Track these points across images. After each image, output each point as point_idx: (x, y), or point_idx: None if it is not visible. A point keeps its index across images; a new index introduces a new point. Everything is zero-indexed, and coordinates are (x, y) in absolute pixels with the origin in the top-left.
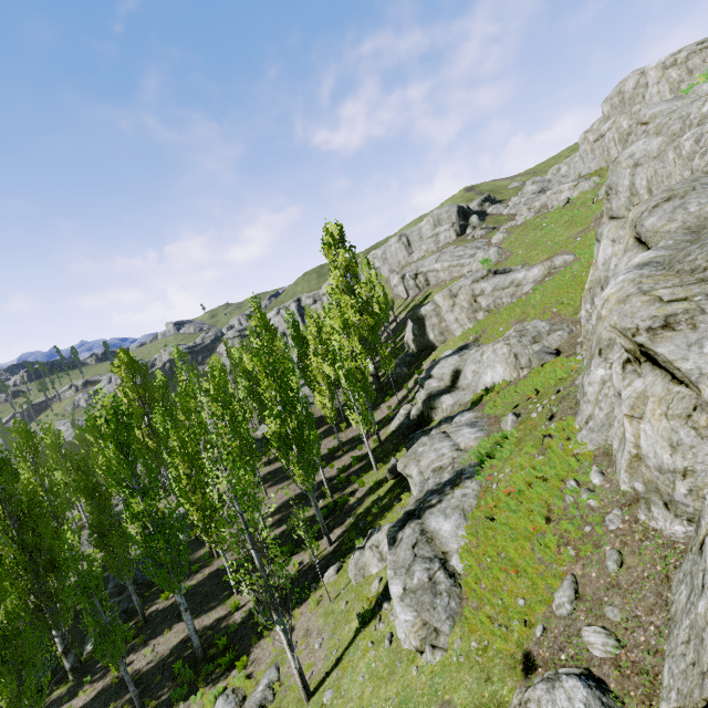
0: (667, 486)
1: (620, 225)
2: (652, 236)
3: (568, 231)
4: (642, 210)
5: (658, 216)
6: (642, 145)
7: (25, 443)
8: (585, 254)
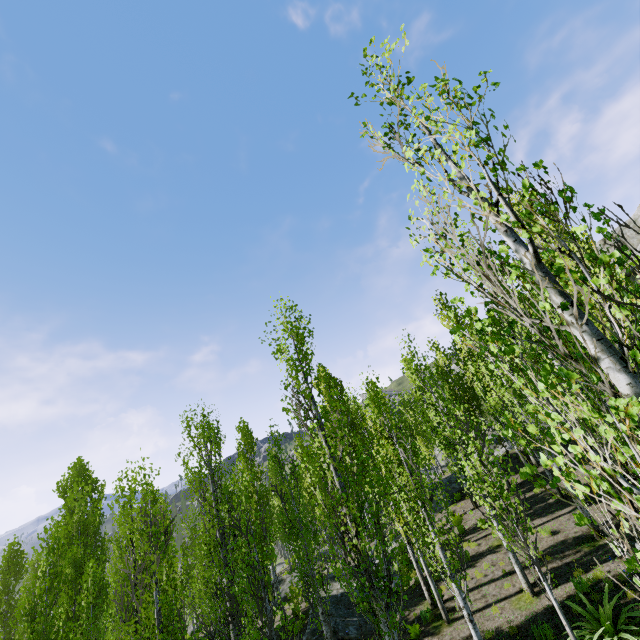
0: None
1: None
2: None
3: None
4: None
5: None
6: None
7: (245, 440)
8: None
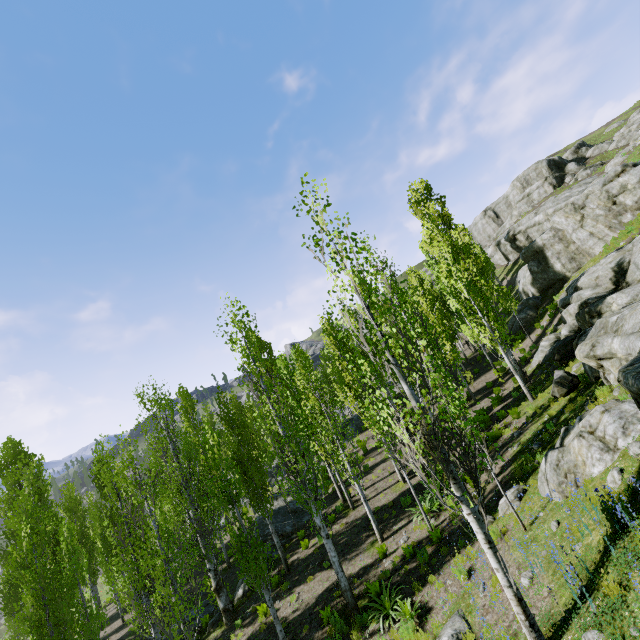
0: None
1: None
2: None
3: None
4: None
5: None
6: None
7: (186, 403)
8: None
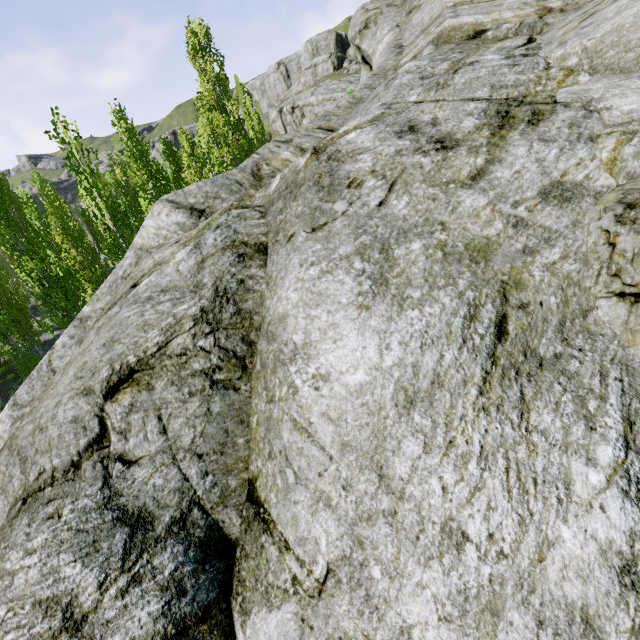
0: None
1: None
2: None
3: None
4: None
5: None
6: None
7: None
8: None
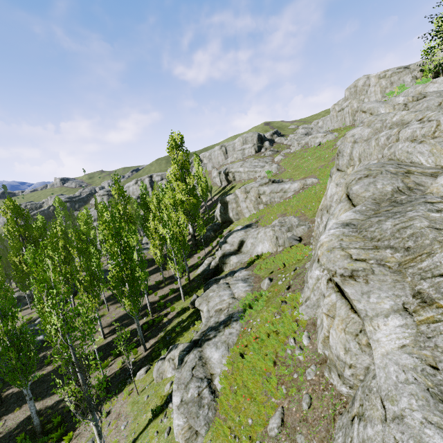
0: (341, 367)
1: (342, 175)
2: (355, 197)
3: (317, 163)
4: (352, 179)
5: (360, 185)
6: (359, 130)
7: None
8: (324, 180)
